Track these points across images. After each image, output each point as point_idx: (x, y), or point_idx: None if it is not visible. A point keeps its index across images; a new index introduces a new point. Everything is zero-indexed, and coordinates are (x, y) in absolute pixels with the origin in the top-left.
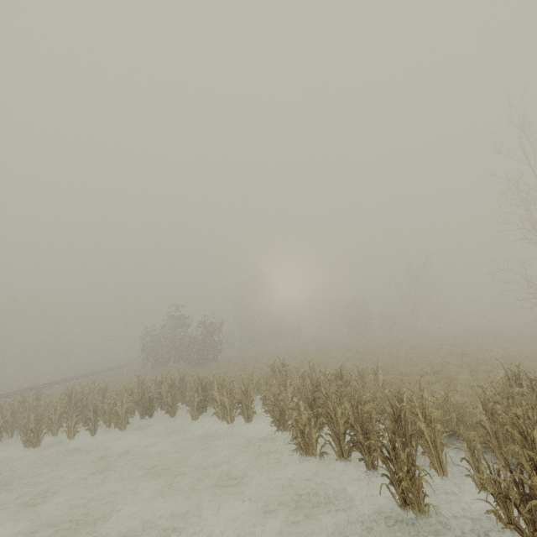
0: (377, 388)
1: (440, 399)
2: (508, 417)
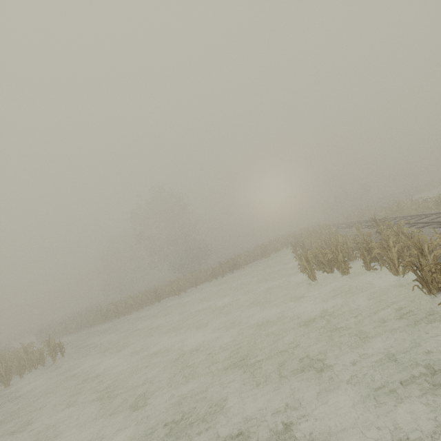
0: None
1: None
2: None
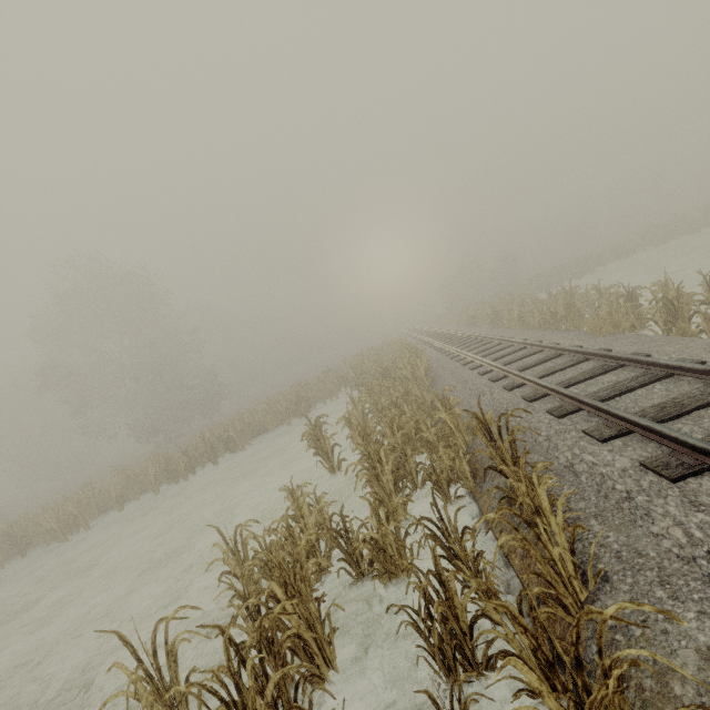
0: None
1: None
2: None
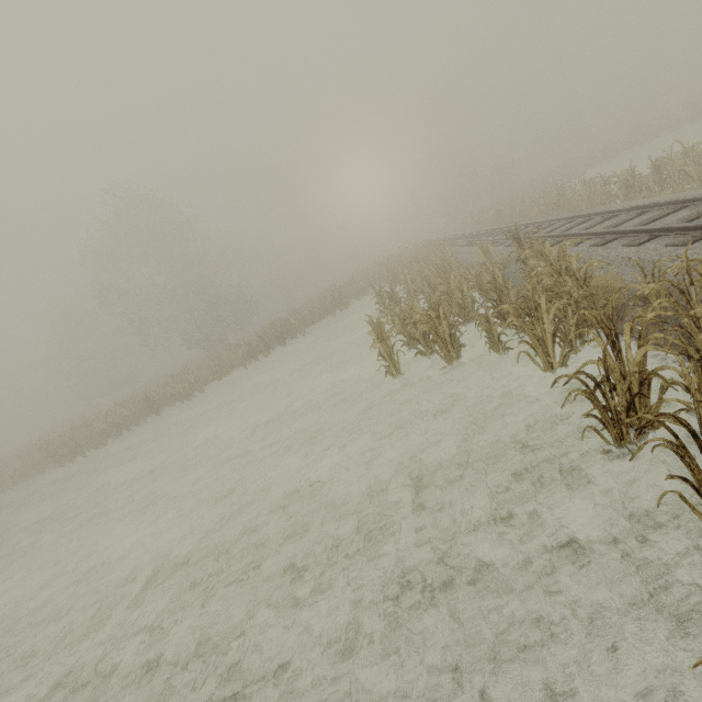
0: None
1: None
2: None
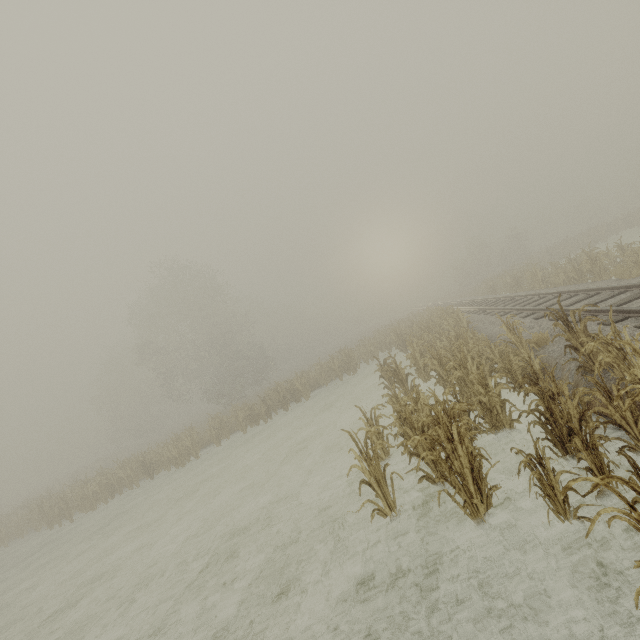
0: None
1: None
2: None
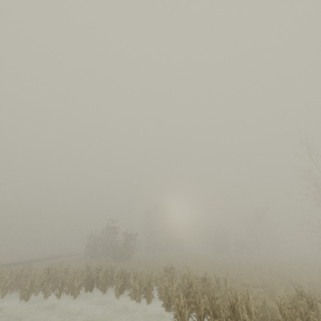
0: (226, 291)
1: (261, 303)
2: (293, 317)
